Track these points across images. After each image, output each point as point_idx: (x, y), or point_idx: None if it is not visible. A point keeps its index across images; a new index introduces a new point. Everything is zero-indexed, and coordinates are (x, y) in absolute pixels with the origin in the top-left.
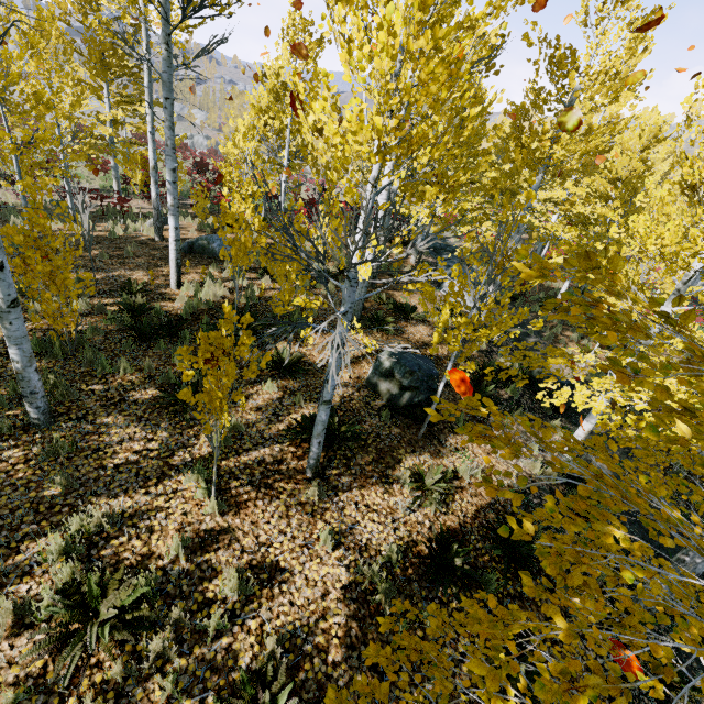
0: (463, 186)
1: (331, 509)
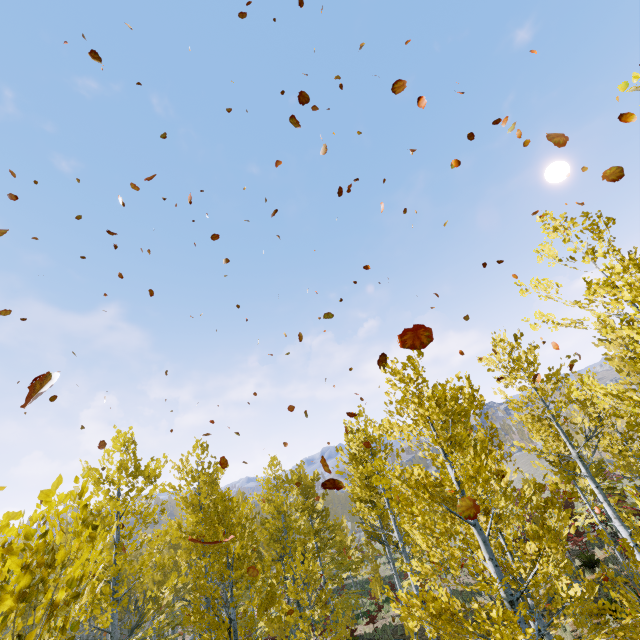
0: None
1: None
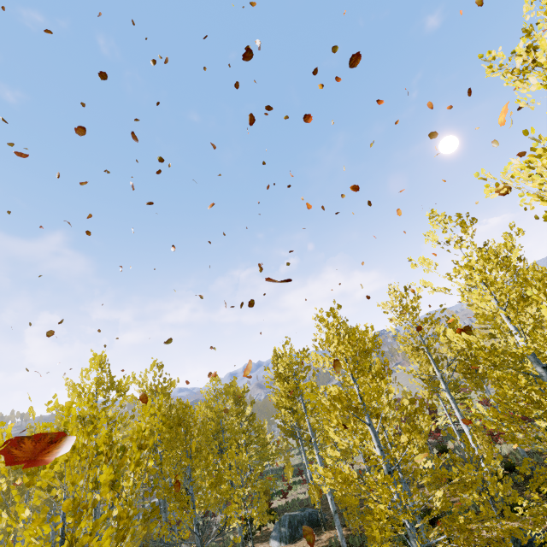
0: None
1: None
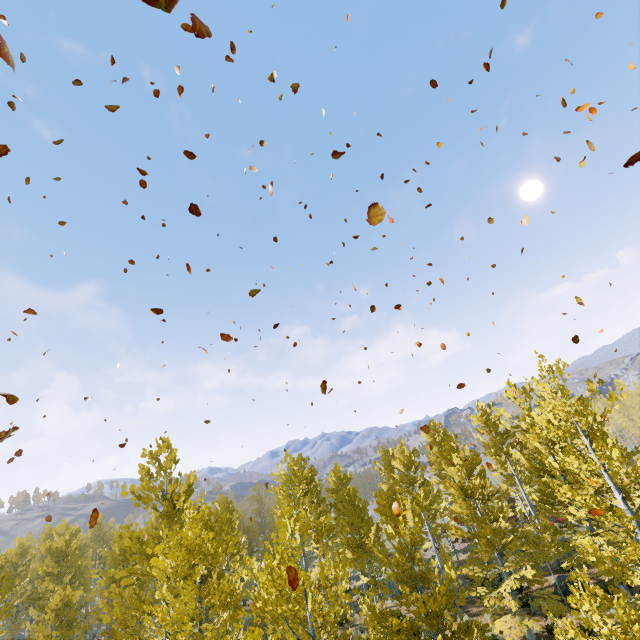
0: None
1: None
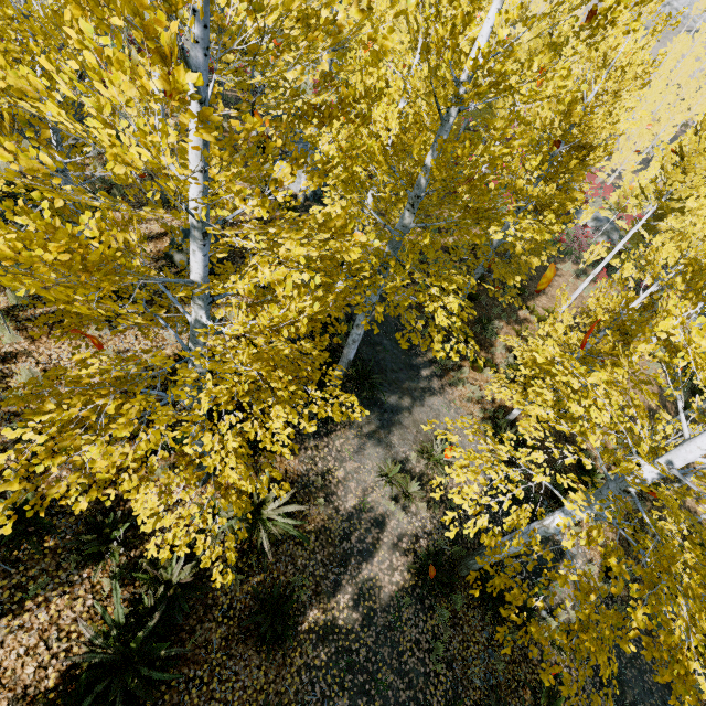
0: (345, 37)
1: (114, 340)
